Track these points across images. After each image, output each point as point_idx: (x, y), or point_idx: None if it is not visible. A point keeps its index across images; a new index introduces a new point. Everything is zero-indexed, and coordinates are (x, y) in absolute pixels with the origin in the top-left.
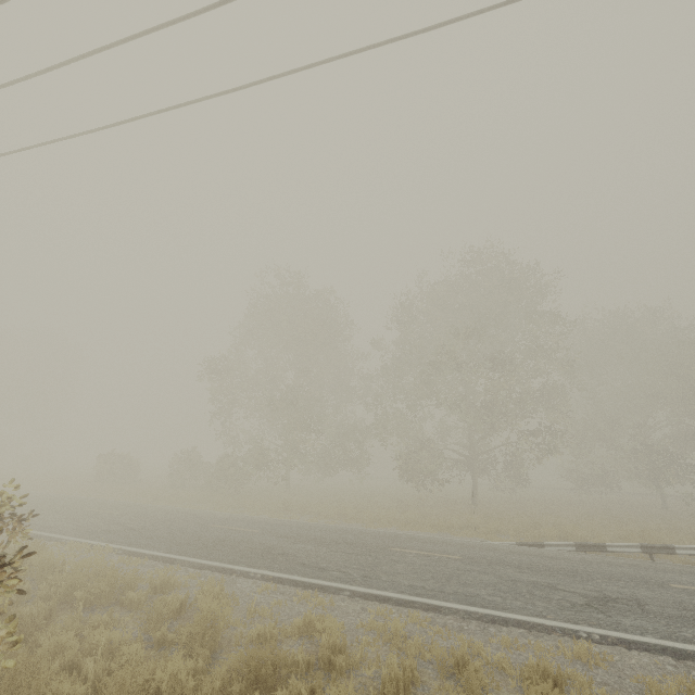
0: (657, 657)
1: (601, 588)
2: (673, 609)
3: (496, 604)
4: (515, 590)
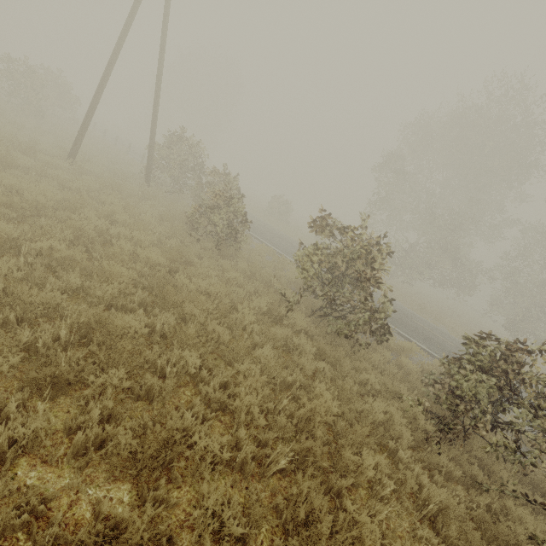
0: None
1: None
2: None
3: None
4: None
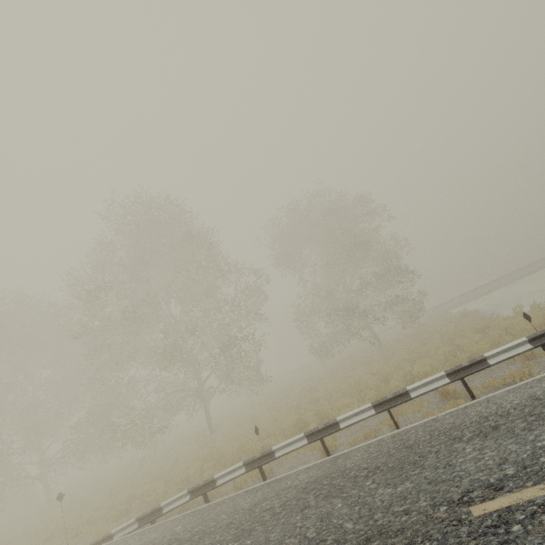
0: None
1: None
2: None
3: None
4: None
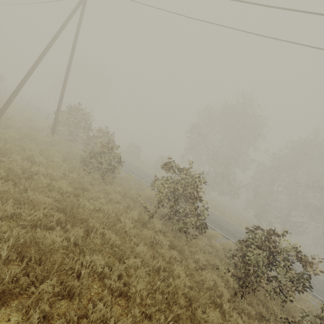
0: None
1: None
2: None
3: None
4: None
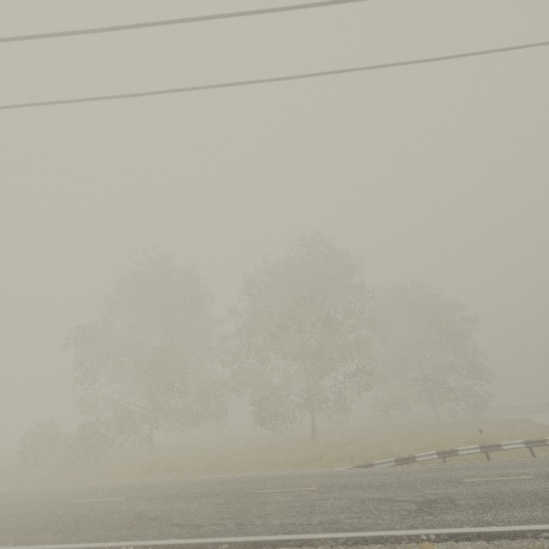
0: (476, 543)
1: (423, 492)
2: (473, 500)
3: (355, 525)
4: (365, 509)
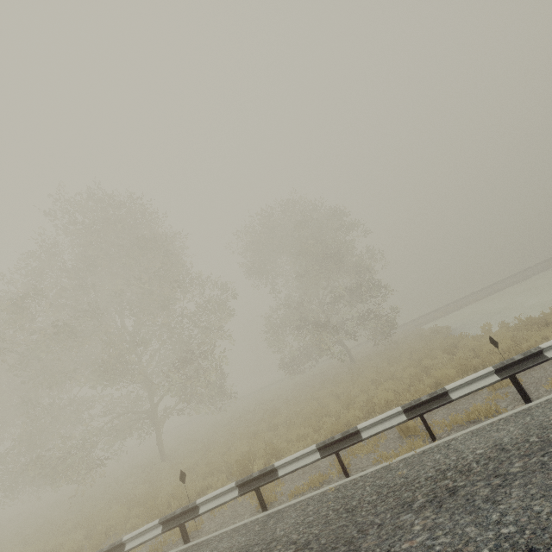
0: None
1: None
2: None
3: None
4: None
